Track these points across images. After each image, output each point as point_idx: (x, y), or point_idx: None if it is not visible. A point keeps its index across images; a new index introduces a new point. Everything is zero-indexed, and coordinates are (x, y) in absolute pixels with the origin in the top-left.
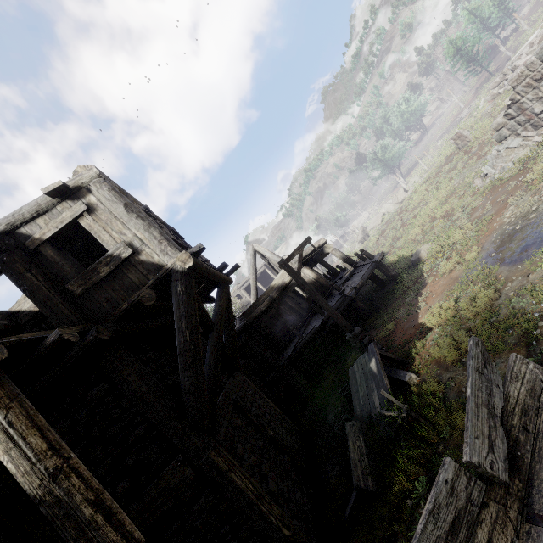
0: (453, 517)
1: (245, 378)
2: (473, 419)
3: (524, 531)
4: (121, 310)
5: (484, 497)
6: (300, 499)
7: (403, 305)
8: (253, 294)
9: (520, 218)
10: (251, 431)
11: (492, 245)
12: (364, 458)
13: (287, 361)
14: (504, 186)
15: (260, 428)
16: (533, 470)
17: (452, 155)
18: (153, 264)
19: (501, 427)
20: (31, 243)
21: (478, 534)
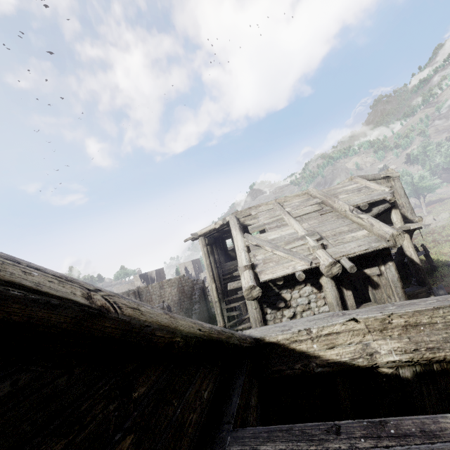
0: None
1: None
2: None
3: None
4: None
5: None
6: None
7: (441, 281)
8: None
9: None
10: None
11: None
12: None
13: None
14: None
15: None
16: None
17: None
18: (404, 215)
19: None
20: None
21: None
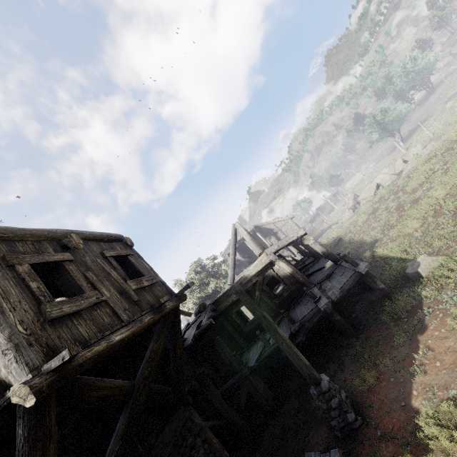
0: None
1: (191, 411)
2: None
3: None
4: None
5: None
6: None
7: (390, 344)
8: (230, 276)
9: None
10: None
11: None
12: None
13: (250, 368)
14: None
15: None
16: None
17: None
18: None
19: None
20: None
21: None
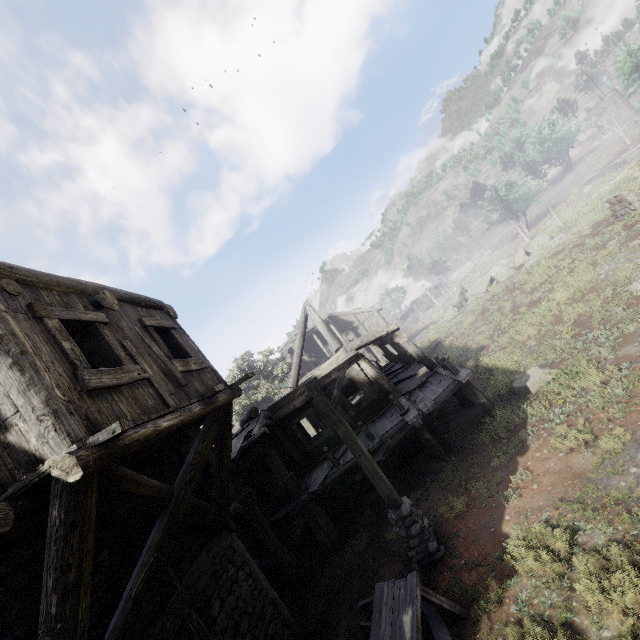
0: None
1: (234, 538)
2: None
3: None
4: None
5: None
6: None
7: (486, 467)
8: (293, 376)
9: None
10: None
11: None
12: None
13: (311, 494)
14: None
15: None
16: None
17: (604, 224)
18: (26, 452)
19: None
20: None
21: None
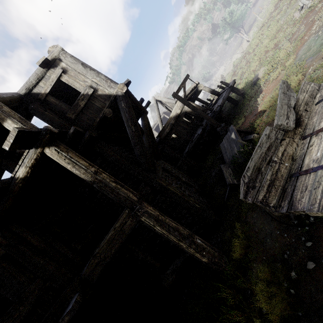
0: (269, 145)
1: (165, 163)
2: (279, 110)
3: (301, 144)
4: (97, 122)
5: (283, 137)
6: (202, 200)
7: (249, 108)
8: (160, 126)
9: (322, 26)
10: (173, 178)
11: (303, 51)
12: (231, 175)
13: (186, 155)
14: (314, 10)
15: (177, 178)
16: (307, 124)
17: (279, 2)
18: (106, 95)
19: (293, 110)
20: (41, 96)
21: (280, 149)
